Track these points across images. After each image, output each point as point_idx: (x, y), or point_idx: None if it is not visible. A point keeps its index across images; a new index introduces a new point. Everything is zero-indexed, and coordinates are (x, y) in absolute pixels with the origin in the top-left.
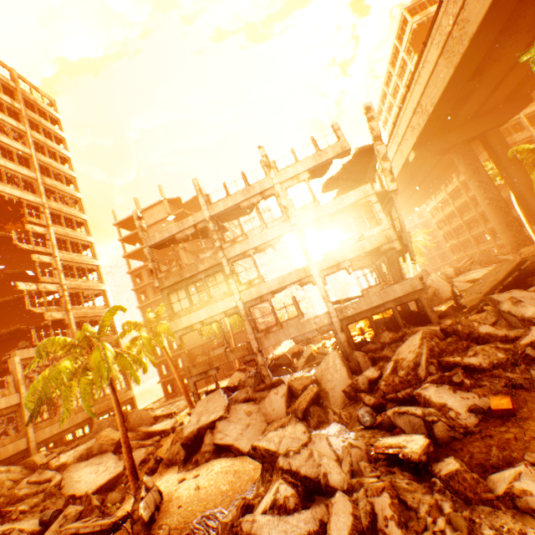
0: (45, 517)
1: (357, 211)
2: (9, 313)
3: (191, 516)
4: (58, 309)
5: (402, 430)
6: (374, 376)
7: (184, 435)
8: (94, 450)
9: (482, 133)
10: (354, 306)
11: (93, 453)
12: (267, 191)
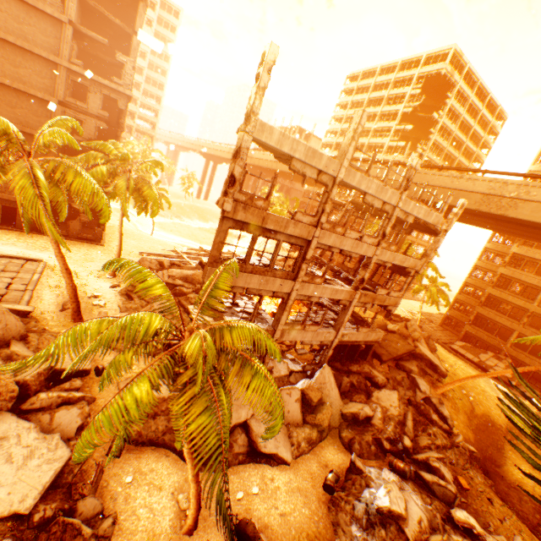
0: None
1: None
2: None
3: None
4: None
5: (433, 491)
6: (371, 415)
7: None
8: None
9: None
10: (350, 336)
11: None
12: (389, 205)
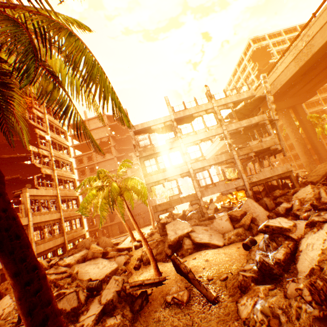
0: (91, 285)
1: (250, 130)
2: (3, 168)
3: (217, 271)
4: (48, 168)
5: None
6: (288, 206)
7: (171, 239)
8: (88, 256)
9: (294, 105)
10: (256, 176)
11: (88, 258)
12: (209, 109)
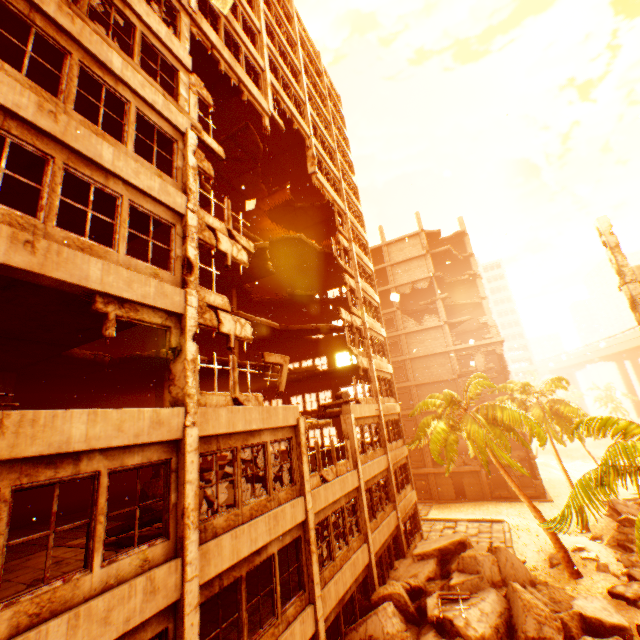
0: None
1: None
2: (277, 345)
3: None
4: (362, 354)
5: None
6: None
7: None
8: (526, 628)
9: None
10: None
11: (525, 634)
12: None
